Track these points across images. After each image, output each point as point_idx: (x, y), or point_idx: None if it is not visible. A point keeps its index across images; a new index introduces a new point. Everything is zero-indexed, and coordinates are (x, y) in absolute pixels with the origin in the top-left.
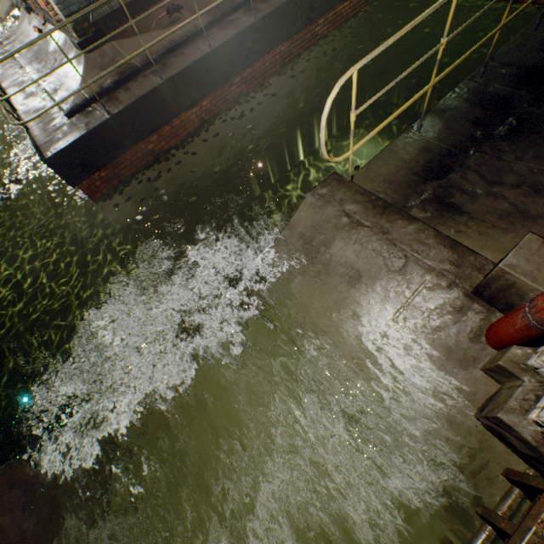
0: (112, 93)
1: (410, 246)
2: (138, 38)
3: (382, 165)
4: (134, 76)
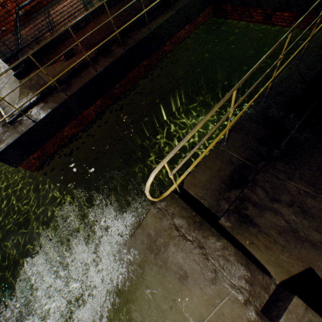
0: (37, 105)
1: (218, 261)
2: (52, 66)
3: (202, 173)
4: (51, 92)
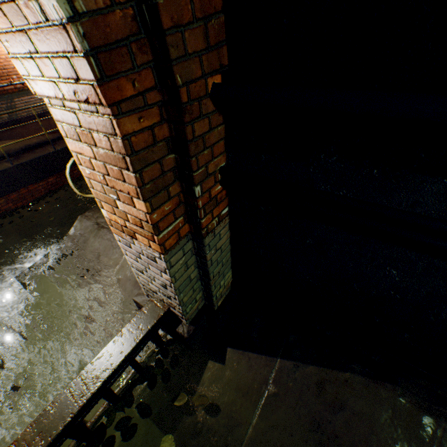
0: None
1: None
2: (2, 142)
3: None
4: None
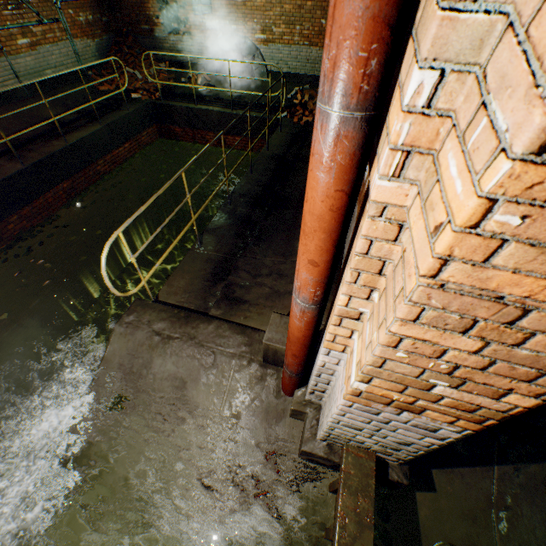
0: None
1: (214, 342)
2: None
3: (181, 279)
4: None
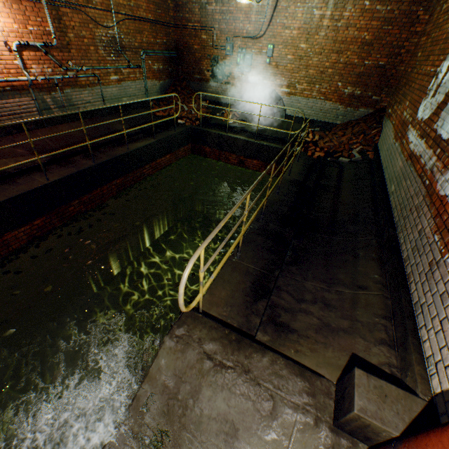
0: None
1: (271, 381)
2: None
3: (221, 288)
4: None
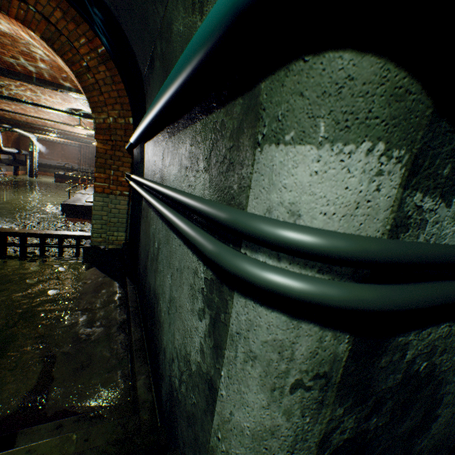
0: None
1: None
2: None
3: None
4: None
